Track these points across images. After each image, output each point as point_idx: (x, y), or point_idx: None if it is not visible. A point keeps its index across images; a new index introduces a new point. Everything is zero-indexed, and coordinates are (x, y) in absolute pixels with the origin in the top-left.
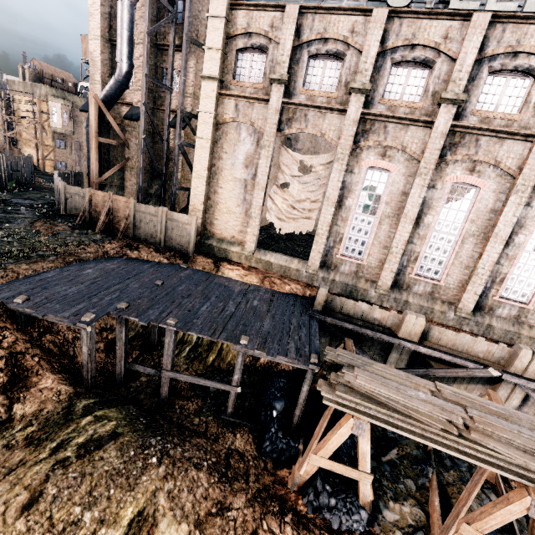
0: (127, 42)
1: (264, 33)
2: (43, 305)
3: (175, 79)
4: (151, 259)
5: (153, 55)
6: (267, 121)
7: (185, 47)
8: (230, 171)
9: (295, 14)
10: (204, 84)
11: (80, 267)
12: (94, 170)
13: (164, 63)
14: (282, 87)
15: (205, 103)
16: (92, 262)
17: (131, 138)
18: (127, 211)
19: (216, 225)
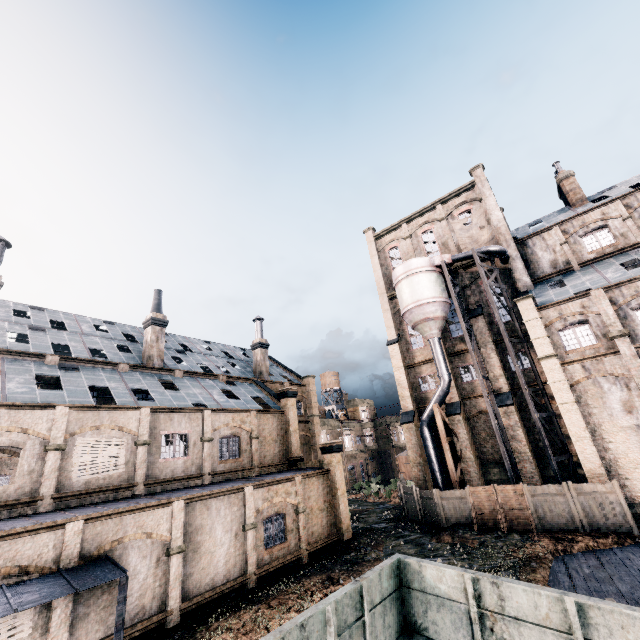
0: (444, 361)
1: (578, 313)
2: (639, 605)
3: (472, 371)
4: (605, 547)
5: (449, 362)
6: (629, 367)
7: (510, 346)
8: (611, 423)
9: (602, 294)
10: (543, 362)
11: (568, 567)
12: (453, 469)
13: (458, 363)
14: (626, 338)
15: (552, 375)
16: (566, 562)
17: (458, 430)
18: (524, 498)
19: (629, 486)
